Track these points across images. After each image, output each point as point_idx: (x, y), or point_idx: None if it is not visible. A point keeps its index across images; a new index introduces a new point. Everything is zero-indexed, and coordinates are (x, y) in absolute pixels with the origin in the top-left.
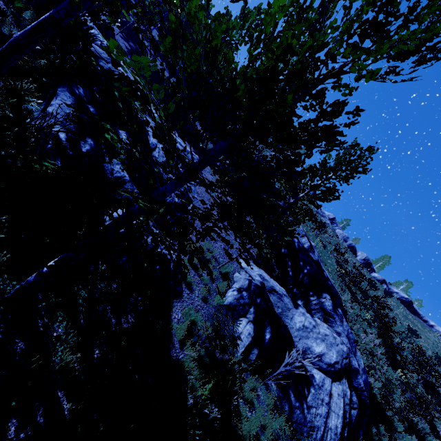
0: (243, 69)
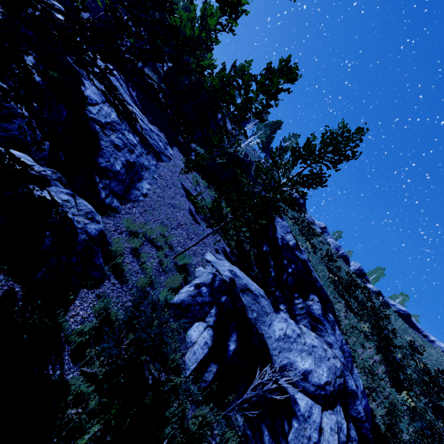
0: None
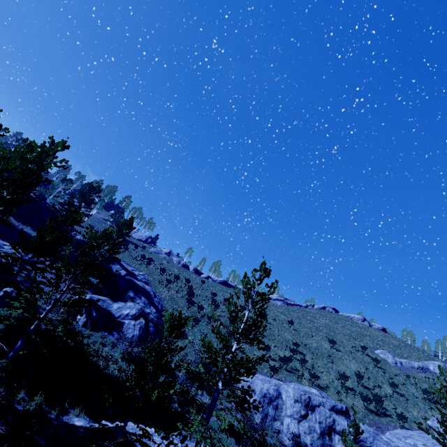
0: (31, 244)
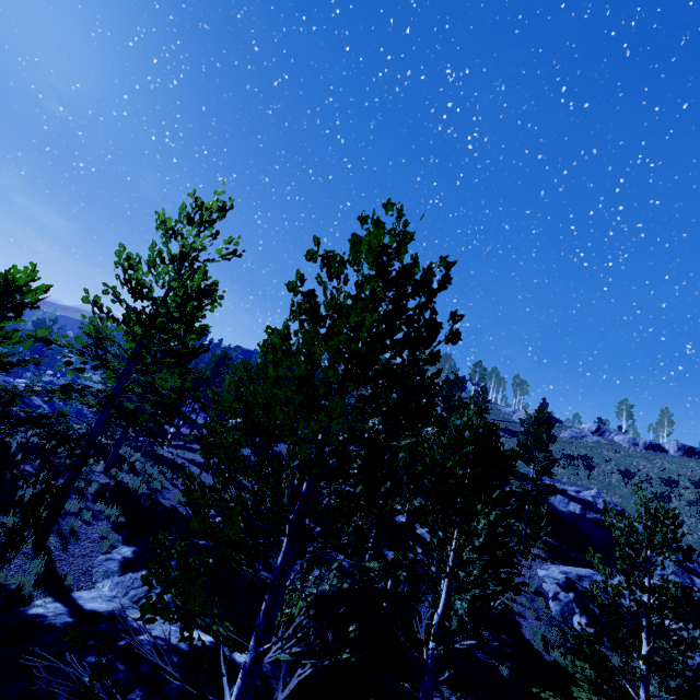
0: None
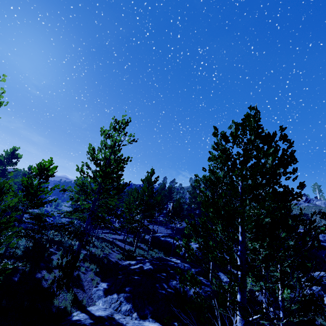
0: None
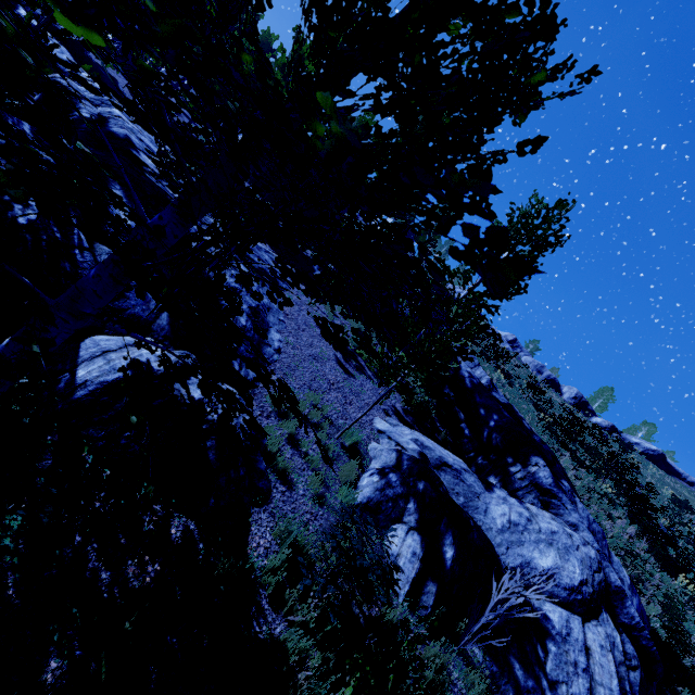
0: None
